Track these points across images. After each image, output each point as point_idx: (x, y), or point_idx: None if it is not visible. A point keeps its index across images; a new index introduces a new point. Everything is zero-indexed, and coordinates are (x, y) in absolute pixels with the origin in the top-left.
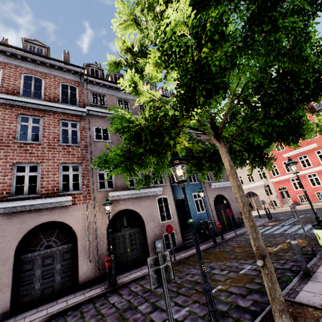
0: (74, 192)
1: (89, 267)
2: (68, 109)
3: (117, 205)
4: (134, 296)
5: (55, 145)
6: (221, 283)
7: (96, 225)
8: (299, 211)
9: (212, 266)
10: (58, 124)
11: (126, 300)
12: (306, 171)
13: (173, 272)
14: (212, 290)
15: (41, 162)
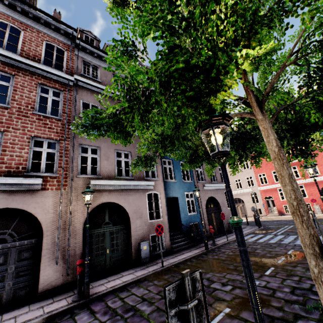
0: (46, 174)
1: (54, 271)
2: (51, 73)
3: (100, 196)
4: (112, 315)
5: (27, 113)
6: (228, 304)
7: (71, 218)
8: (285, 221)
9: (210, 279)
10: (35, 88)
11: (99, 321)
12: None
13: (206, 314)
14: (218, 314)
15: (4, 130)
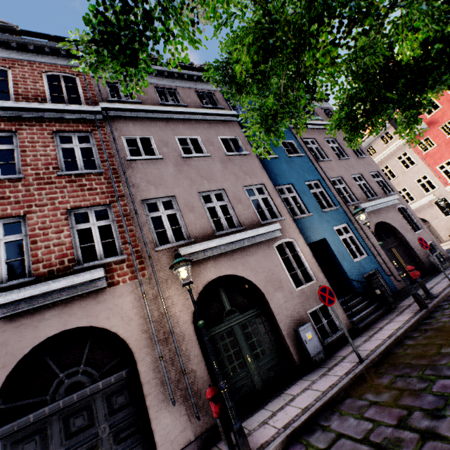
0: (107, 260)
1: (174, 417)
2: (66, 111)
3: (202, 270)
4: None
5: (50, 178)
6: None
7: (169, 319)
8: None
9: None
10: (50, 139)
11: None
12: None
13: None
14: None
15: (25, 212)
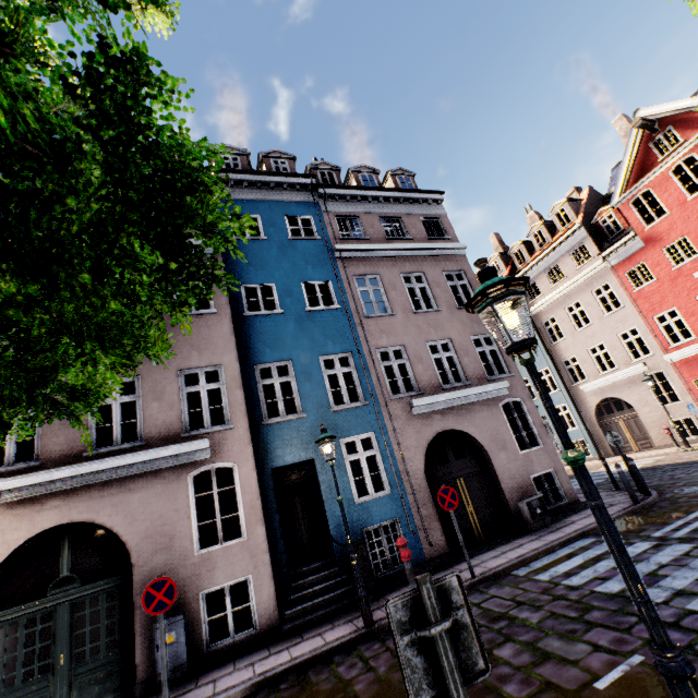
0: None
1: None
2: None
3: (34, 513)
4: None
5: None
6: None
7: None
8: None
9: None
10: None
11: None
12: None
13: None
14: None
15: None
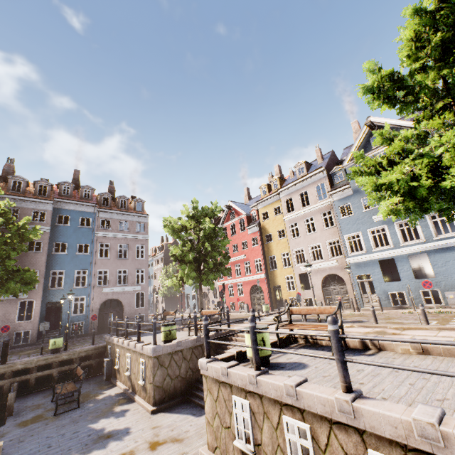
0: None
1: None
2: None
3: None
4: None
5: None
6: None
7: None
8: None
9: None
10: None
11: None
12: (236, 280)
13: None
14: None
15: None
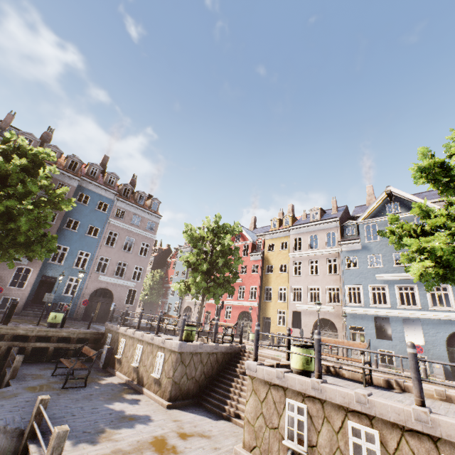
0: None
1: None
2: None
3: None
4: None
5: None
6: None
7: None
8: None
9: None
10: None
11: None
12: (227, 302)
13: None
14: None
15: None
